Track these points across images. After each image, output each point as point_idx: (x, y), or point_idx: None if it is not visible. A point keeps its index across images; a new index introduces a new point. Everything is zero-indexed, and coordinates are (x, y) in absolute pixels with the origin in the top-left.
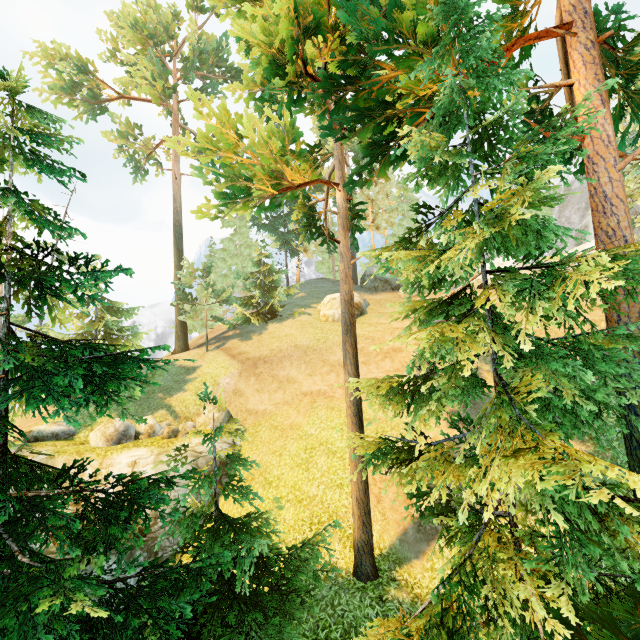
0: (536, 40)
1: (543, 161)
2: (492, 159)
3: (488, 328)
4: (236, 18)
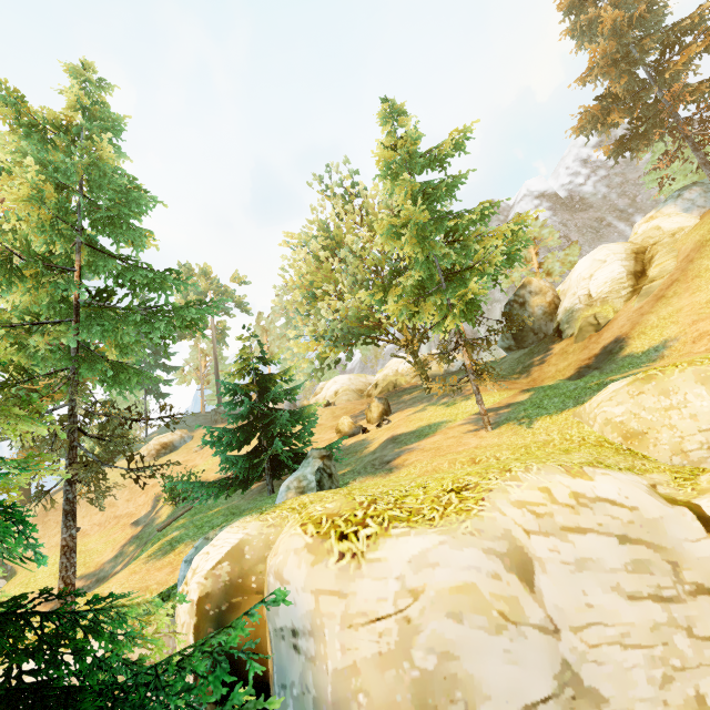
0: None
1: None
2: None
3: None
4: None
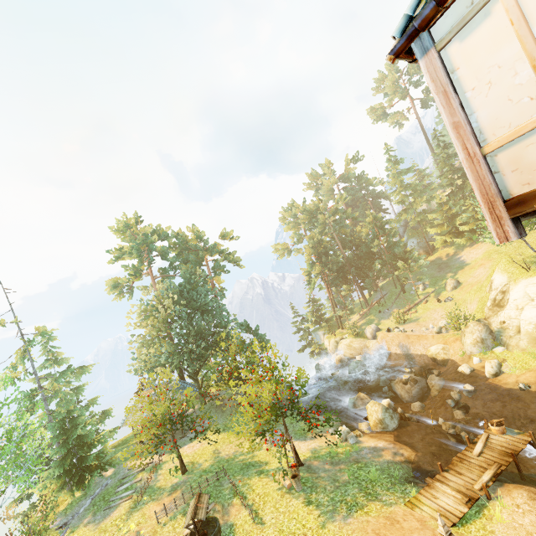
0: None
1: None
2: None
3: None
4: None
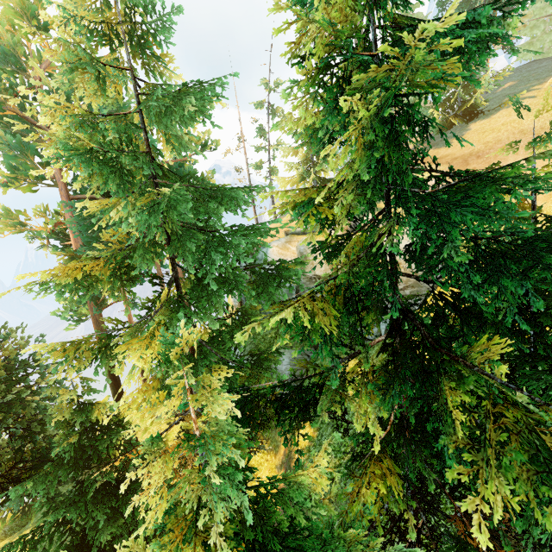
0: None
1: None
2: None
3: None
4: None
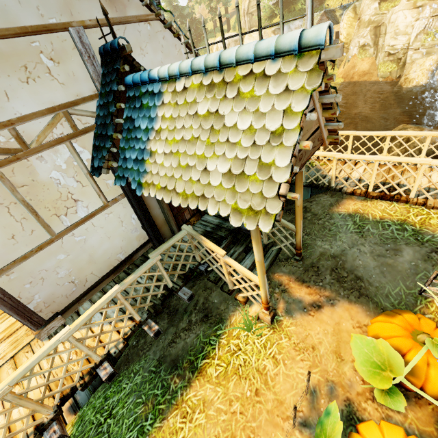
0: None
1: None
2: None
3: None
4: None
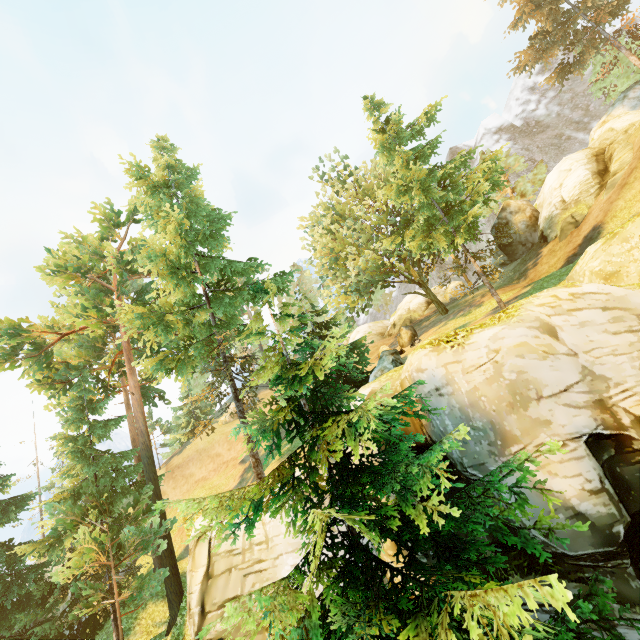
0: (119, 354)
1: (76, 422)
2: (95, 407)
3: (82, 464)
4: (68, 346)
